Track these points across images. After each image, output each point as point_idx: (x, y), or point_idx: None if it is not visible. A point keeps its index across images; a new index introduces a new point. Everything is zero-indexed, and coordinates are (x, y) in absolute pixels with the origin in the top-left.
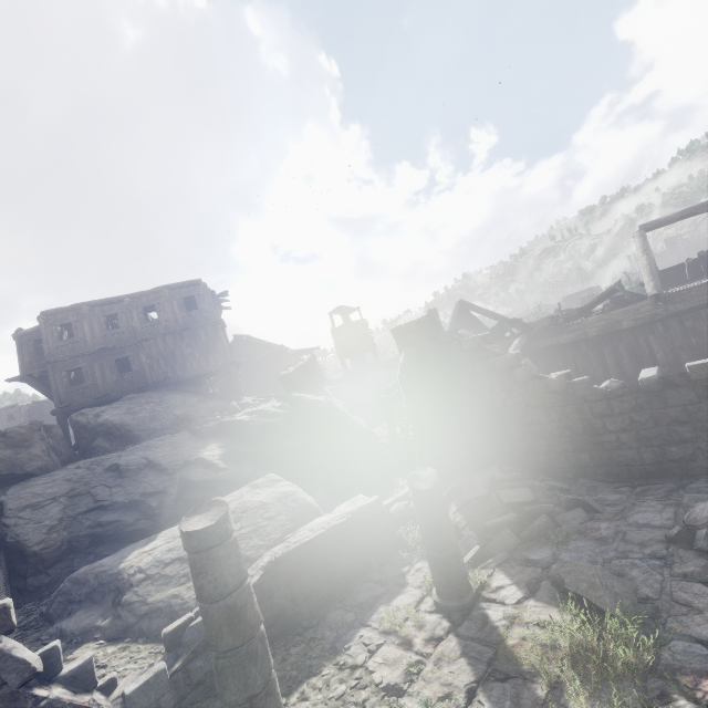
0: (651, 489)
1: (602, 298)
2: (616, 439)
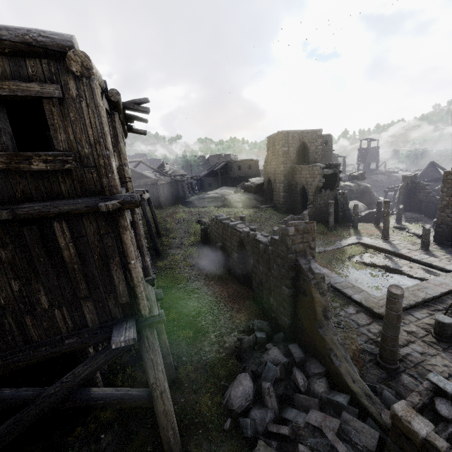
0: None
1: None
2: None
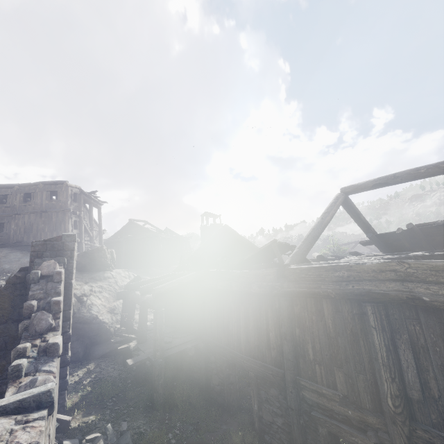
0: None
1: (266, 252)
2: None
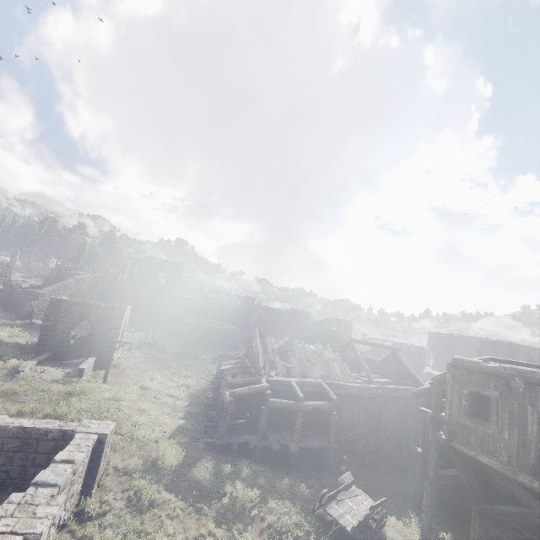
0: None
1: None
2: None
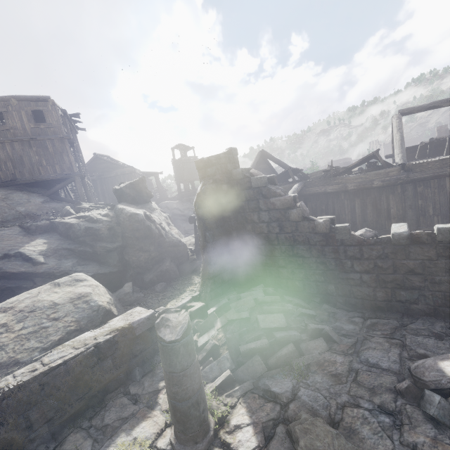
0: (379, 323)
1: (362, 161)
2: (359, 278)
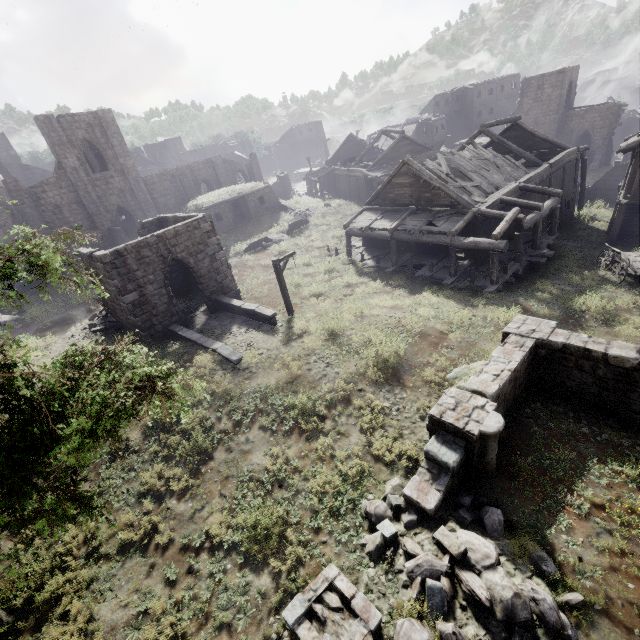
0: None
1: None
2: None
